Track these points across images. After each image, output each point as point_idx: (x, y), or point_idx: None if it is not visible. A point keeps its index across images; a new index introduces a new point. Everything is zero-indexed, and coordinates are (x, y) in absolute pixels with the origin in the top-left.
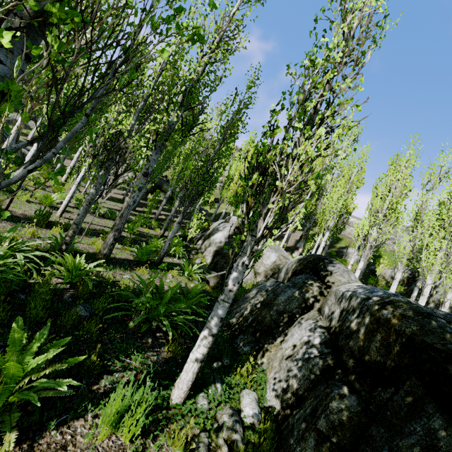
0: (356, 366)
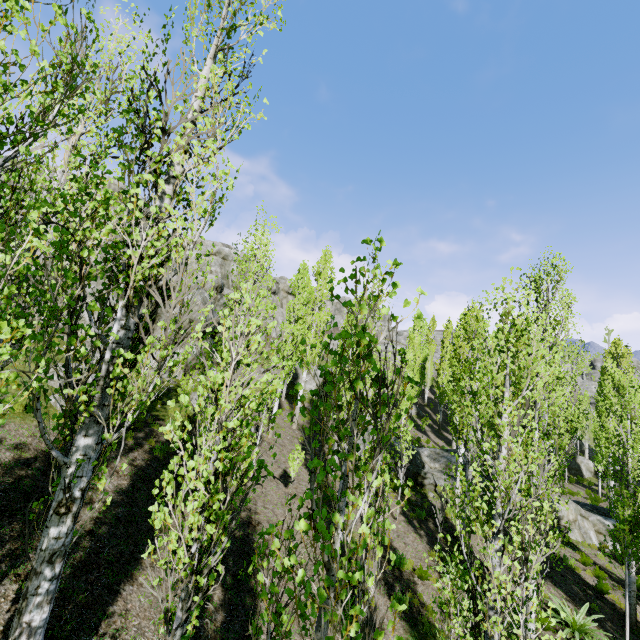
0: None
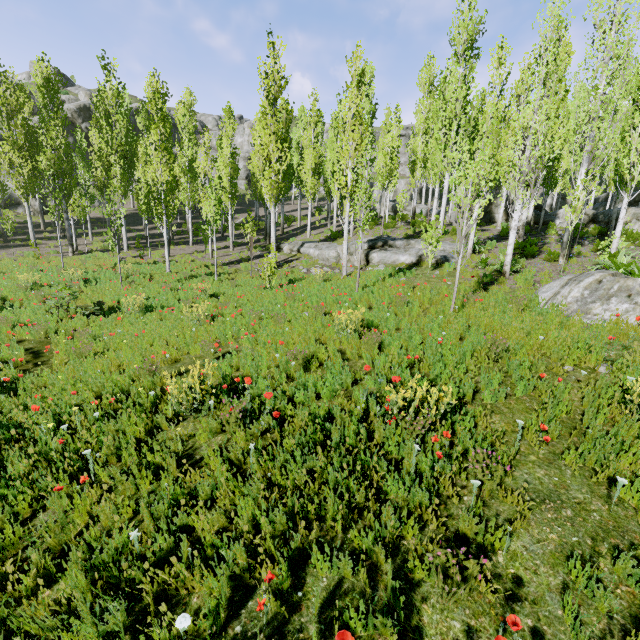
0: (634, 203)
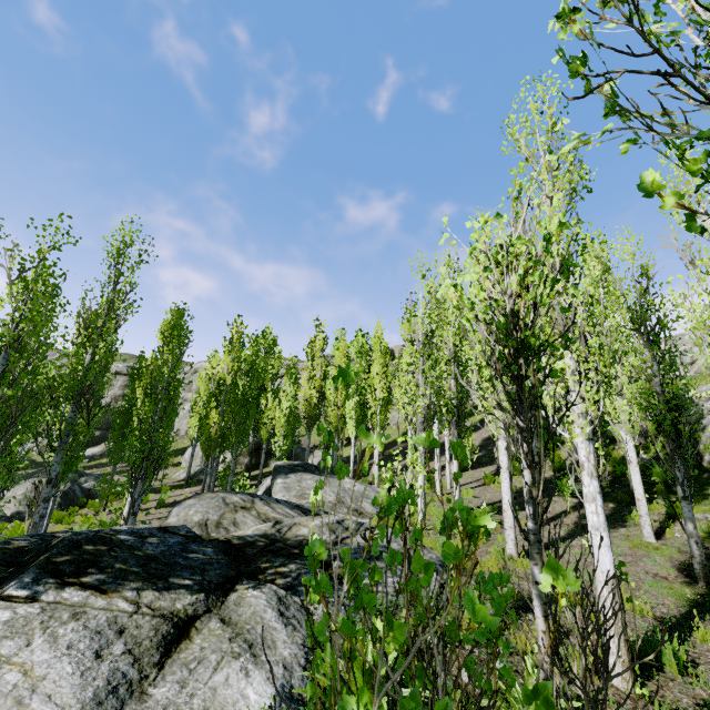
0: None
